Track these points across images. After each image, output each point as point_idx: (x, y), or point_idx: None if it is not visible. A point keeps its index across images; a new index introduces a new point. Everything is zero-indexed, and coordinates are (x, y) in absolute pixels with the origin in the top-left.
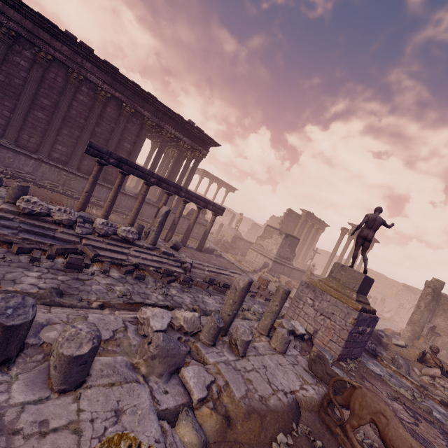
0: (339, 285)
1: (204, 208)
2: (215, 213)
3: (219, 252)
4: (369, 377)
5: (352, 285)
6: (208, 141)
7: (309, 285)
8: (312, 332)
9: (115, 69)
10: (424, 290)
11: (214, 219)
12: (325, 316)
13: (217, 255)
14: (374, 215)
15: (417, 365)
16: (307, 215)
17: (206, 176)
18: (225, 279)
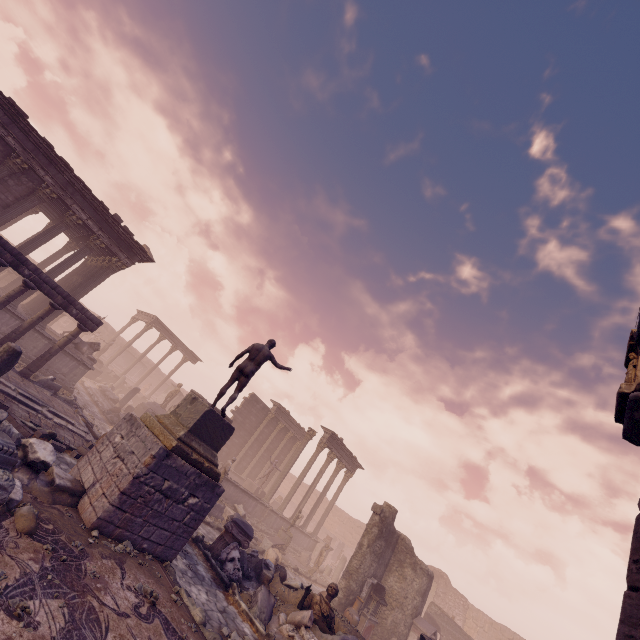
0: (175, 422)
1: (60, 307)
2: (80, 324)
3: (72, 396)
4: (136, 568)
5: (189, 420)
6: (138, 251)
7: (132, 418)
8: (88, 487)
9: (18, 111)
10: (371, 518)
11: (77, 333)
12: (120, 458)
13: (62, 399)
14: (260, 345)
15: (290, 609)
16: (279, 411)
17: (158, 326)
18: (22, 411)
